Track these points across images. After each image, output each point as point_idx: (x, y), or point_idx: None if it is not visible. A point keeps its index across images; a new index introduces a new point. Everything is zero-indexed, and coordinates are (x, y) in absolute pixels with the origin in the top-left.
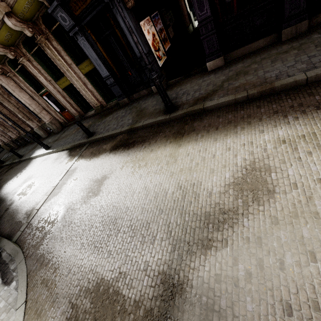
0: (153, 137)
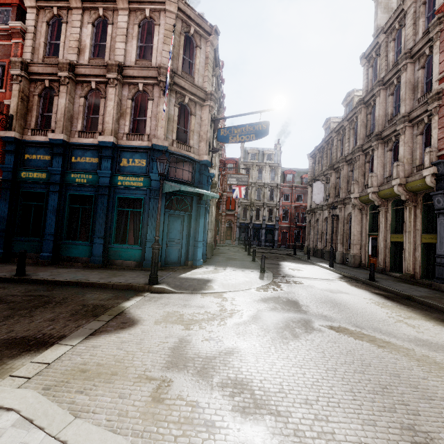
0: (417, 308)
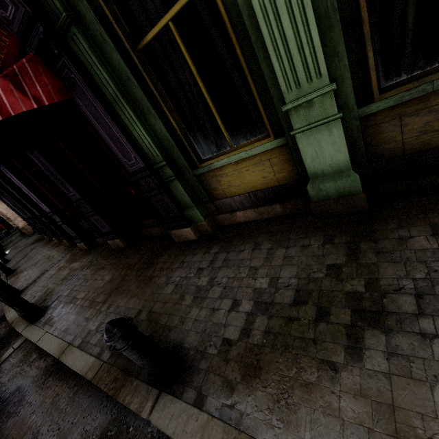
0: None
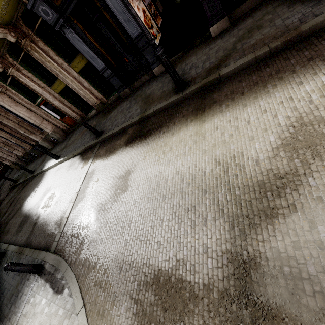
0: (170, 120)
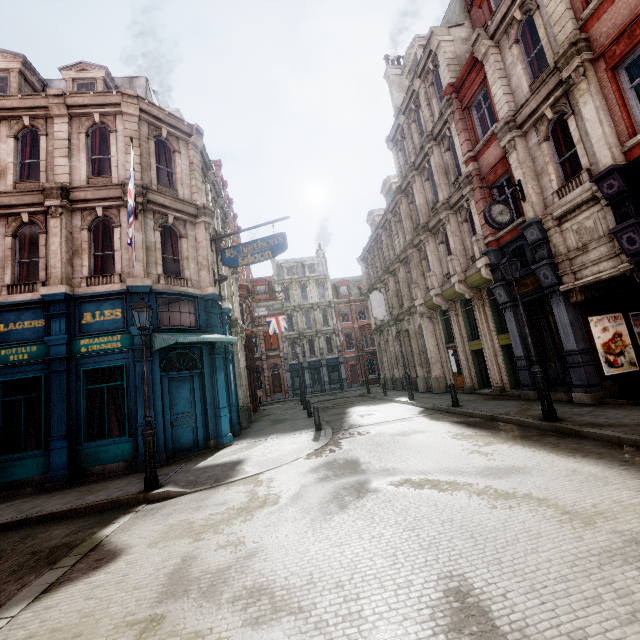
0: (498, 430)
